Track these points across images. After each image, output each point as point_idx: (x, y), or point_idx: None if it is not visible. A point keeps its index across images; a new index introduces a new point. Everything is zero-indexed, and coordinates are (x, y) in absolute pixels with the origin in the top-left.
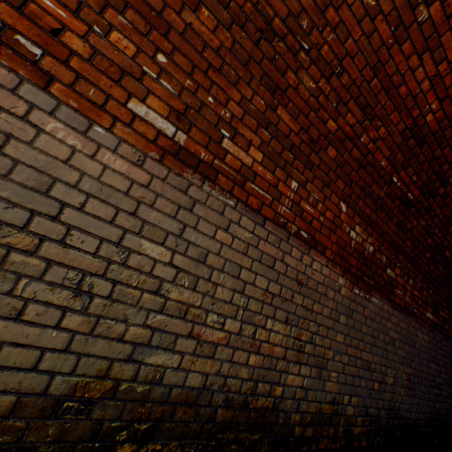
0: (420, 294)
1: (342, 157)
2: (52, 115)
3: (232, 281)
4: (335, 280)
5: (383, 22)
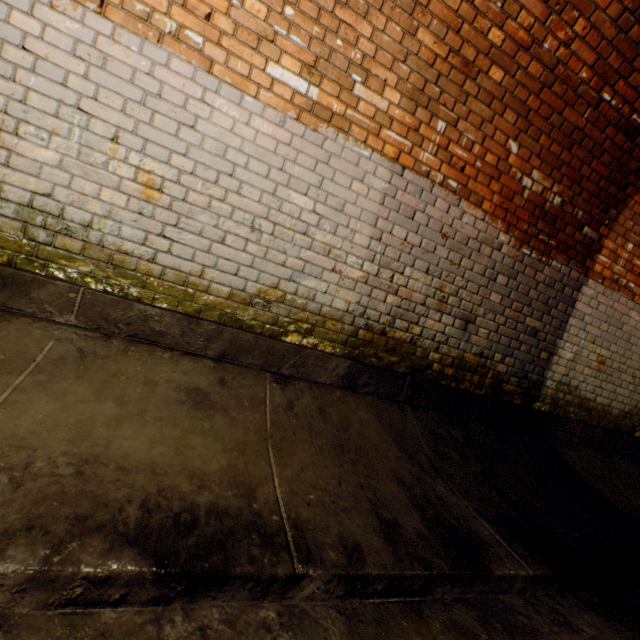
0: None
1: None
2: (632, 310)
3: None
4: None
5: None
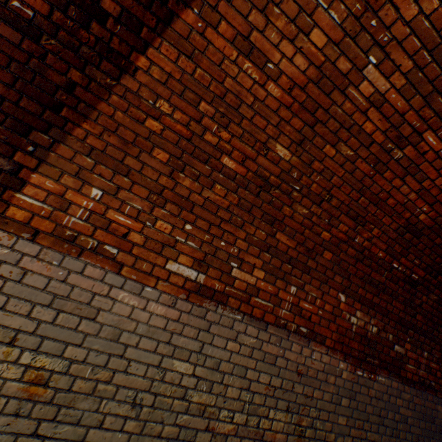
0: (439, 365)
1: (338, 256)
2: (122, 288)
3: (239, 381)
4: (335, 365)
5: (363, 162)
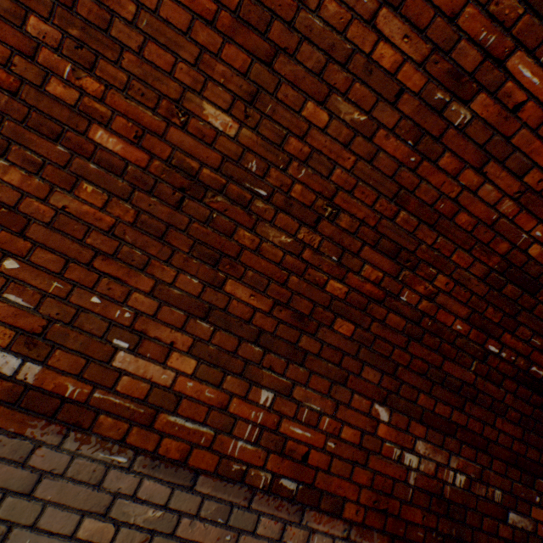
0: None
1: (369, 329)
2: None
3: None
4: None
5: (391, 137)
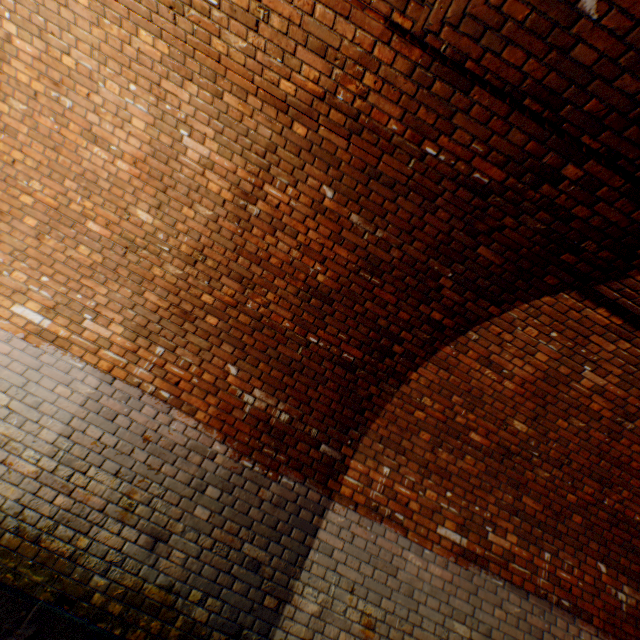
0: None
1: (588, 519)
2: (409, 549)
3: None
4: None
5: (596, 431)
